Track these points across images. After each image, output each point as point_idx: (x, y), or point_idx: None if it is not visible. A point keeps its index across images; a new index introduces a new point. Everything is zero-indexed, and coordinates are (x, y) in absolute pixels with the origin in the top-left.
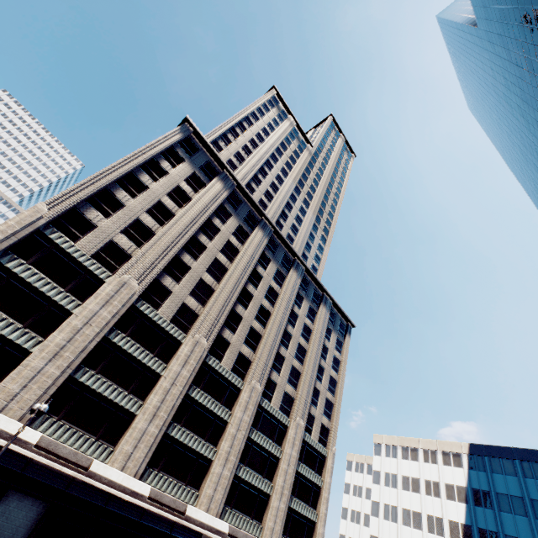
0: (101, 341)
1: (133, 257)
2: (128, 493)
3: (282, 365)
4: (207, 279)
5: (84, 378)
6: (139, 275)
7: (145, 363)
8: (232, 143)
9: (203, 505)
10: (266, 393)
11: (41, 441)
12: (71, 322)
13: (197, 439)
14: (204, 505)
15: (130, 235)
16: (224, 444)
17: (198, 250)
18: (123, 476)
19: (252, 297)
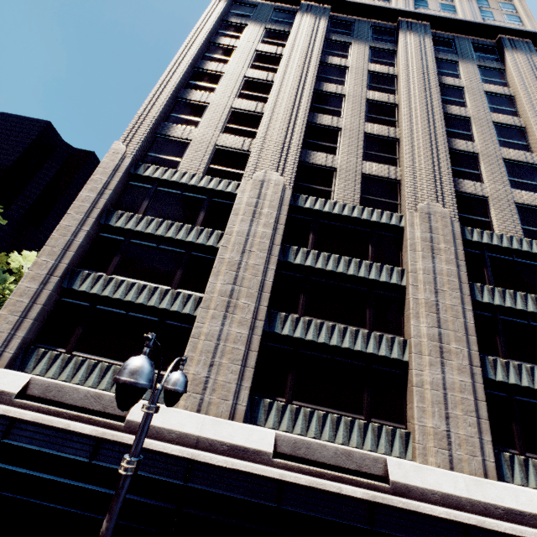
0: (279, 271)
1: (252, 149)
2: (499, 517)
3: None
4: (374, 131)
5: (287, 329)
6: (275, 165)
7: (365, 277)
8: None
9: None
10: None
11: (280, 445)
12: (223, 258)
13: None
14: None
15: (235, 132)
16: None
17: (334, 104)
18: (463, 480)
19: (468, 121)
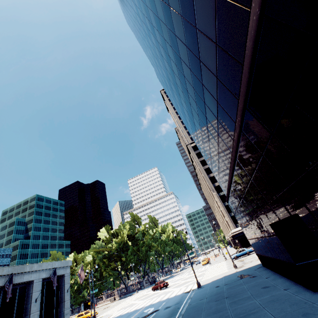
0: None
1: None
2: None
3: None
4: None
5: None
6: None
7: None
8: None
9: None
10: None
11: None
12: None
13: None
14: None
15: None
16: None
17: None
18: None
19: None
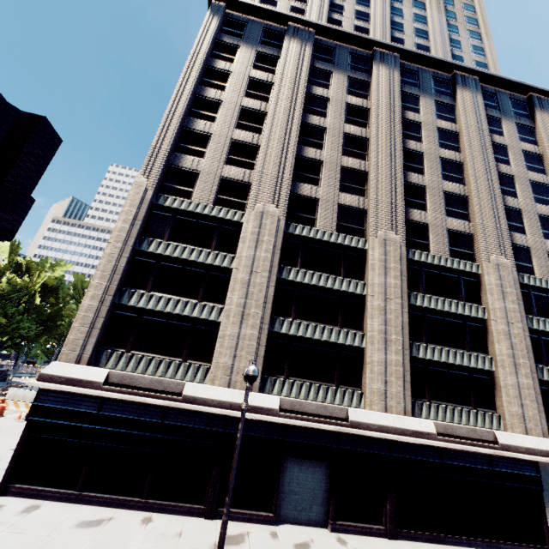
0: (277, 286)
1: (253, 182)
2: (409, 435)
3: (522, 221)
4: (349, 164)
5: (284, 329)
6: (271, 197)
7: (338, 289)
8: (278, 3)
9: (515, 427)
10: (520, 266)
11: (283, 404)
12: (236, 277)
13: (455, 352)
14: (517, 427)
15: (236, 163)
16: (498, 347)
17: (318, 136)
18: (391, 417)
19: (421, 155)
